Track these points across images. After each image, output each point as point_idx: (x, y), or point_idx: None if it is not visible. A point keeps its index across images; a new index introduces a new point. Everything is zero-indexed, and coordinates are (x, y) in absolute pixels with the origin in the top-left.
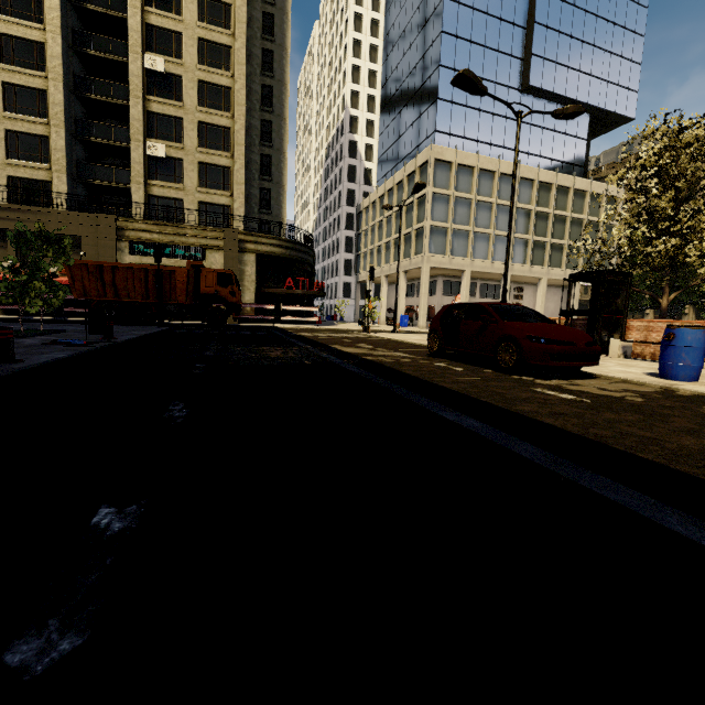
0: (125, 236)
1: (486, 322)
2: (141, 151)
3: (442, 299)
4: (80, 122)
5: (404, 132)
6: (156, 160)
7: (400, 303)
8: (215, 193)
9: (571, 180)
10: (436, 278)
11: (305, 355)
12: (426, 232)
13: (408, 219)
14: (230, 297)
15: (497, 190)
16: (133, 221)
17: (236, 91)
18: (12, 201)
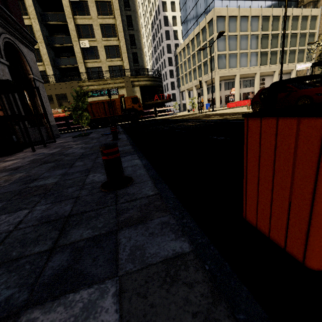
0: (83, 89)
1: (289, 92)
2: (78, 46)
3: (224, 92)
4: (49, 38)
5: (195, 4)
6: (86, 49)
7: (205, 98)
8: (114, 60)
9: (290, 11)
10: (220, 82)
11: (203, 122)
12: (216, 59)
13: (204, 54)
14: (139, 108)
15: (250, 26)
16: (85, 82)
17: (113, 3)
18: None
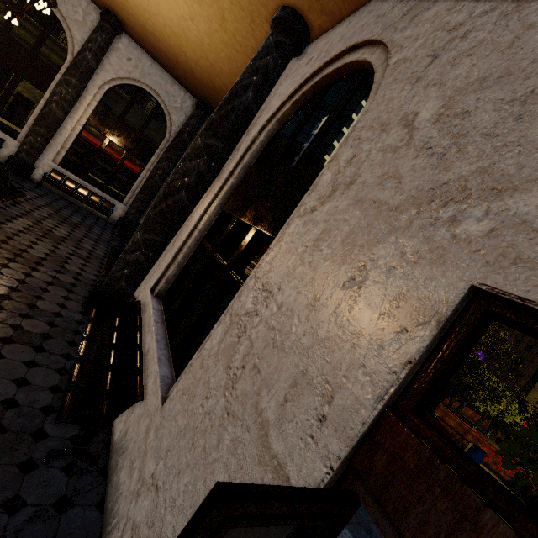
0: None
1: None
2: None
3: None
4: None
5: None
6: None
7: None
8: None
9: None
10: None
11: None
12: None
13: None
14: None
15: None
16: None
17: None
18: (129, 95)
